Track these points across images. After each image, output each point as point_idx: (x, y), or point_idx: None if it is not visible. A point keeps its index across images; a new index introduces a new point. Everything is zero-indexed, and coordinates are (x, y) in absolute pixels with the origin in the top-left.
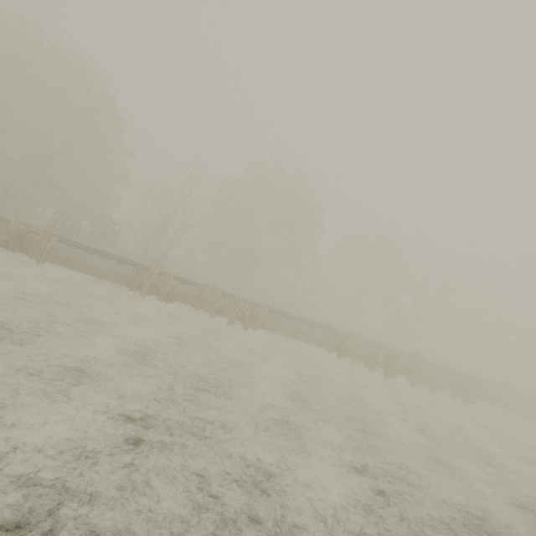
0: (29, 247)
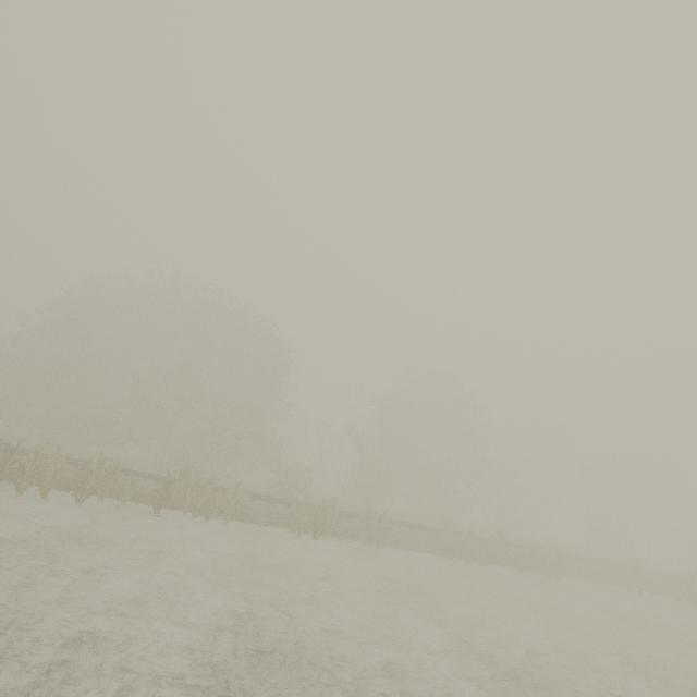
0: (360, 531)
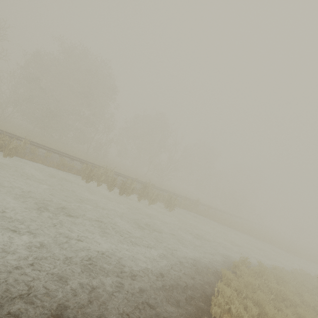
0: None
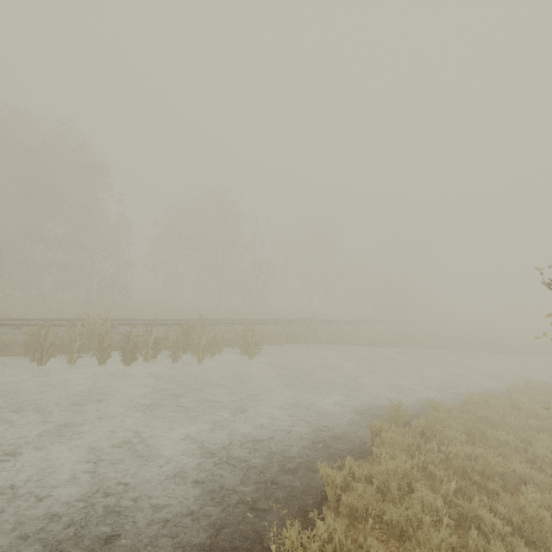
0: None
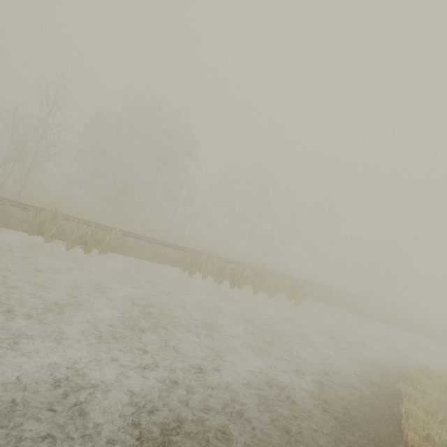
0: None
